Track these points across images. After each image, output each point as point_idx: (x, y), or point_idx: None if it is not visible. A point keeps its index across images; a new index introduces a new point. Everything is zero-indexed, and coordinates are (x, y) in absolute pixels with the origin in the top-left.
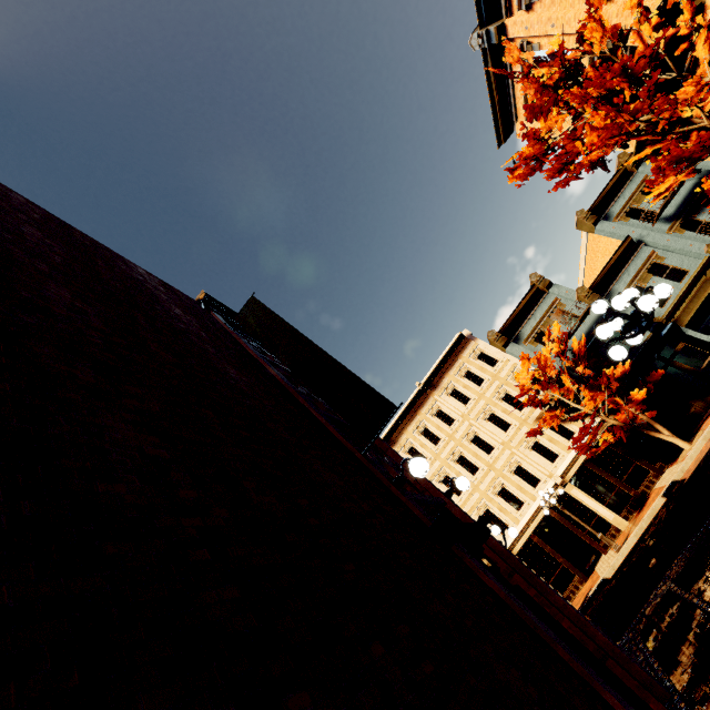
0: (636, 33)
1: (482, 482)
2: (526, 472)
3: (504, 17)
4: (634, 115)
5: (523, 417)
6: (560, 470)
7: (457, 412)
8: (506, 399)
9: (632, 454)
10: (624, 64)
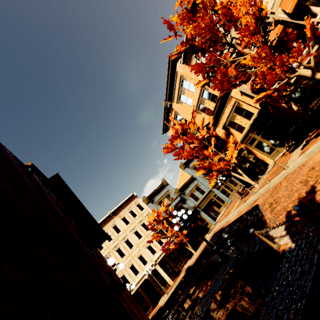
0: (201, 130)
1: (124, 261)
2: (143, 258)
3: (172, 102)
4: (196, 151)
5: (147, 234)
6: (155, 258)
7: (123, 227)
8: (143, 225)
9: (179, 254)
10: (196, 137)
